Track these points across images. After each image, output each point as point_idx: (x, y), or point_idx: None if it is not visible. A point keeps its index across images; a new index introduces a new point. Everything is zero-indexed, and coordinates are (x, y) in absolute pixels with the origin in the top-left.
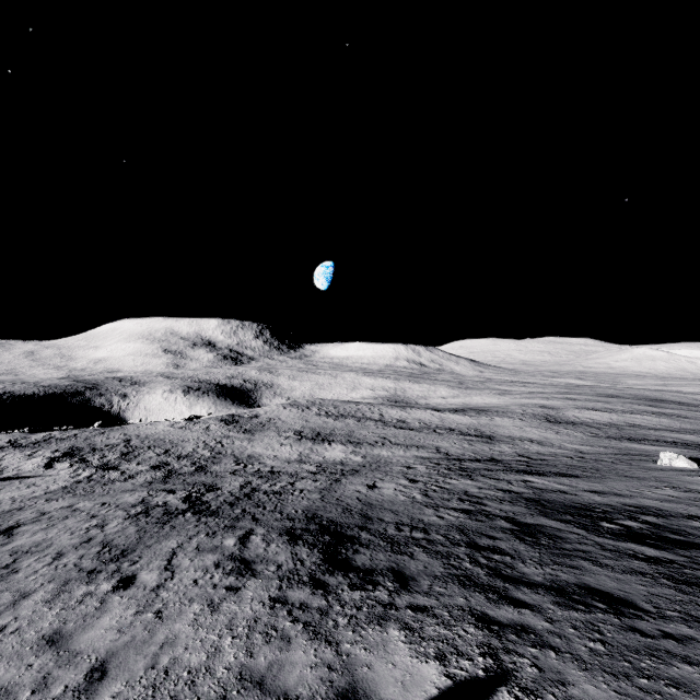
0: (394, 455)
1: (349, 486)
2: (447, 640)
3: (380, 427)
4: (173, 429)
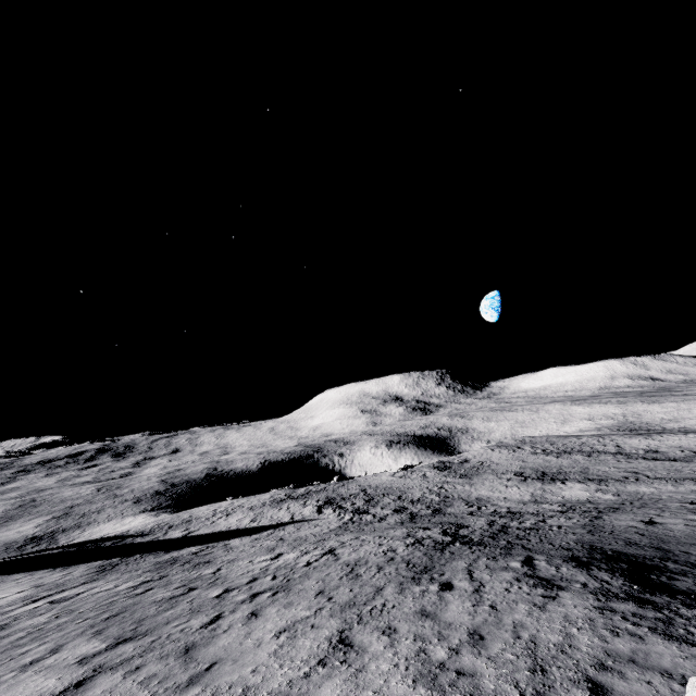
0: (659, 491)
1: (616, 522)
2: None
3: (621, 460)
4: (395, 478)
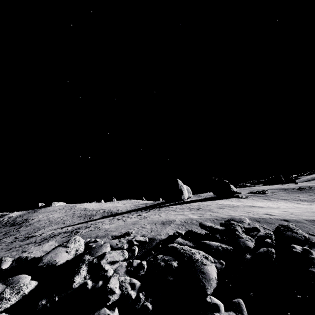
0: None
1: None
2: (26, 220)
3: None
4: None
